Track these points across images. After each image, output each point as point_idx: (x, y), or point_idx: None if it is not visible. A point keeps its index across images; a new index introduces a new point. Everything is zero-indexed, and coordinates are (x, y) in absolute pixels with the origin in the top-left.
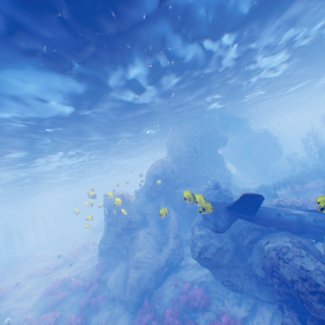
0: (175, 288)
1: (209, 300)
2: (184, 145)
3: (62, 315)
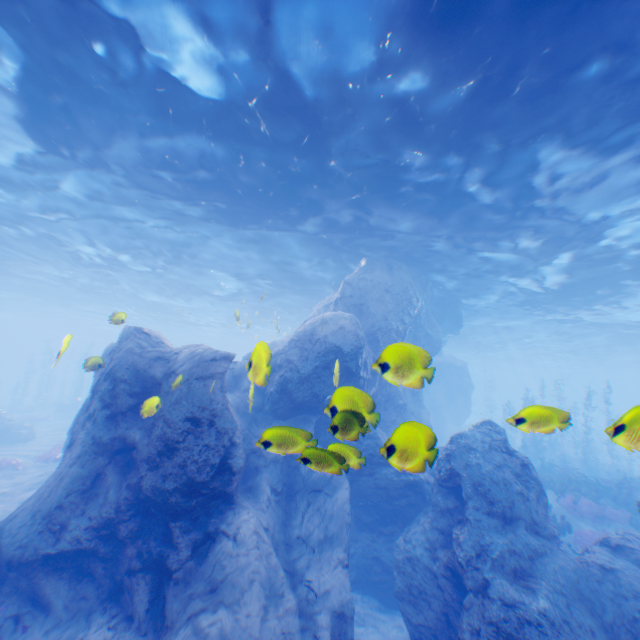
0: None
1: None
2: (394, 312)
3: None
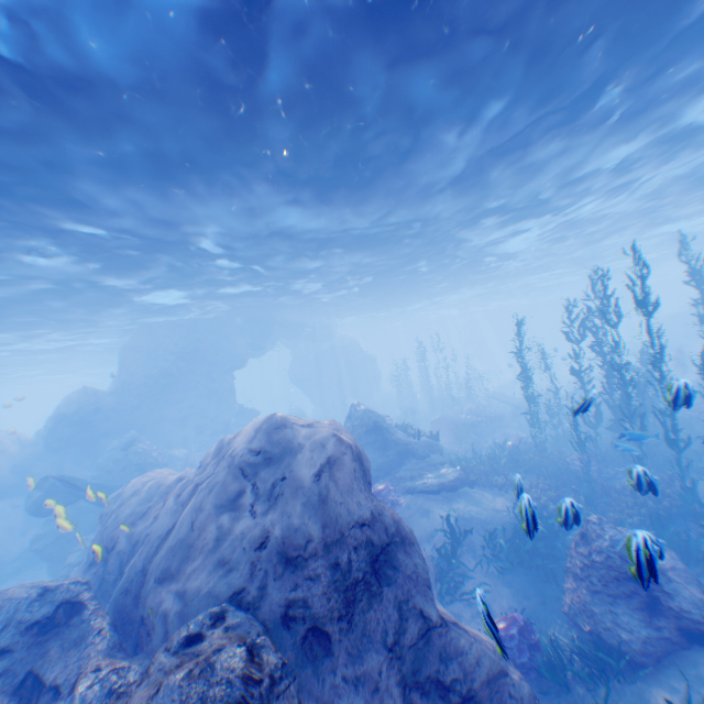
0: None
1: None
2: (143, 365)
3: None
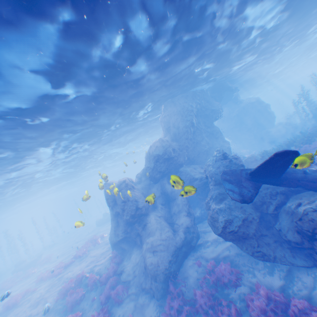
0: (198, 268)
1: (238, 274)
2: (181, 121)
3: (83, 314)
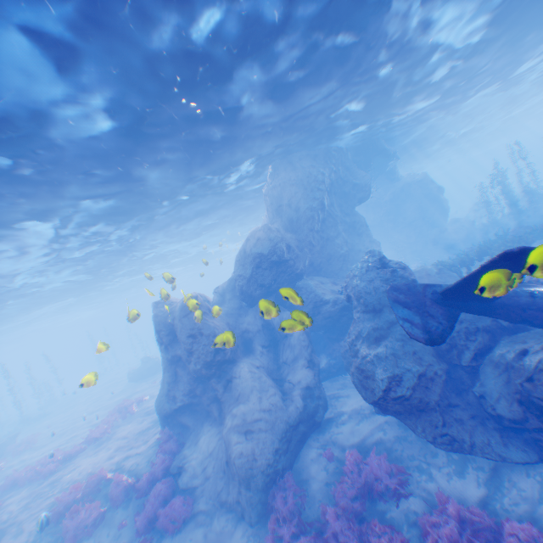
0: (328, 463)
1: (403, 475)
2: (303, 198)
3: None
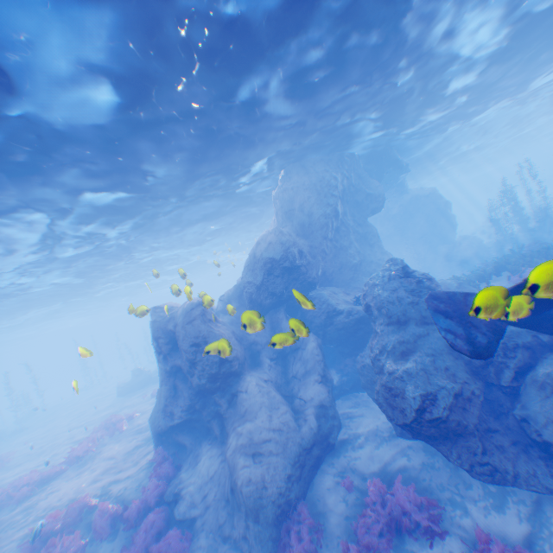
0: (346, 492)
1: (435, 508)
2: (316, 203)
3: None
